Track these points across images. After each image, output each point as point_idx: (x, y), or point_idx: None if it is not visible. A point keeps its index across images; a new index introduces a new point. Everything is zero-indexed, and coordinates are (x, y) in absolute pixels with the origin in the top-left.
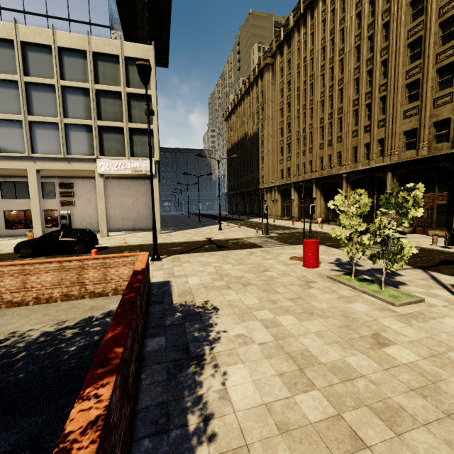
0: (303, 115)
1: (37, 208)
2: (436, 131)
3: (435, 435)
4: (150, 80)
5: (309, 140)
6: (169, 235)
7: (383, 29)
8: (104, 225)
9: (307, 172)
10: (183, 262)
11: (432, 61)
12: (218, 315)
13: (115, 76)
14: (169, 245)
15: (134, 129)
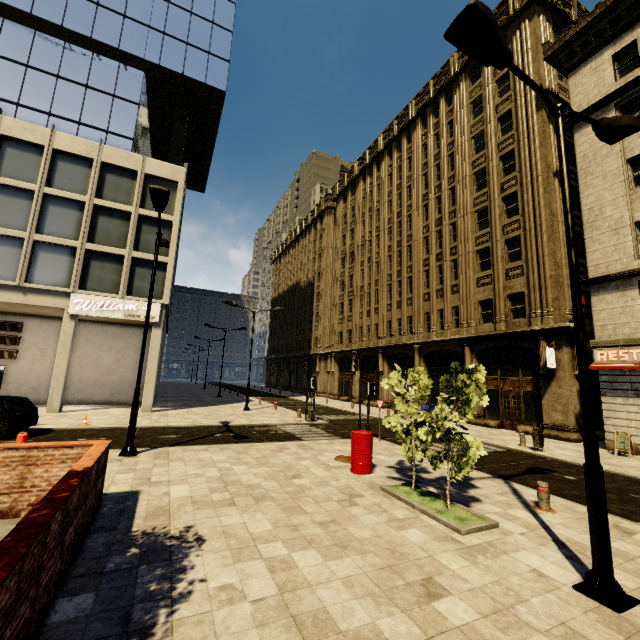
0: (369, 269)
1: None
2: (512, 305)
3: None
4: (175, 204)
5: (375, 298)
6: (165, 415)
7: (450, 193)
8: (58, 393)
9: (372, 337)
10: (172, 460)
11: (499, 232)
12: (201, 551)
13: (127, 193)
14: (159, 430)
15: (140, 259)
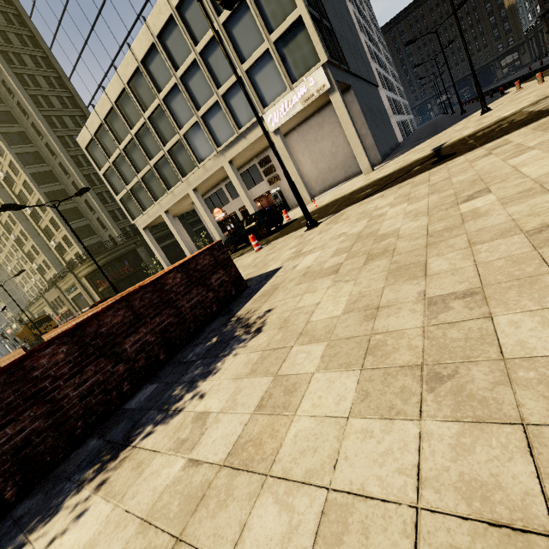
0: None
1: (246, 199)
2: None
3: None
4: None
5: None
6: (380, 170)
7: None
8: (304, 191)
9: None
10: (337, 222)
11: None
12: (243, 348)
13: None
14: (361, 189)
15: (280, 39)
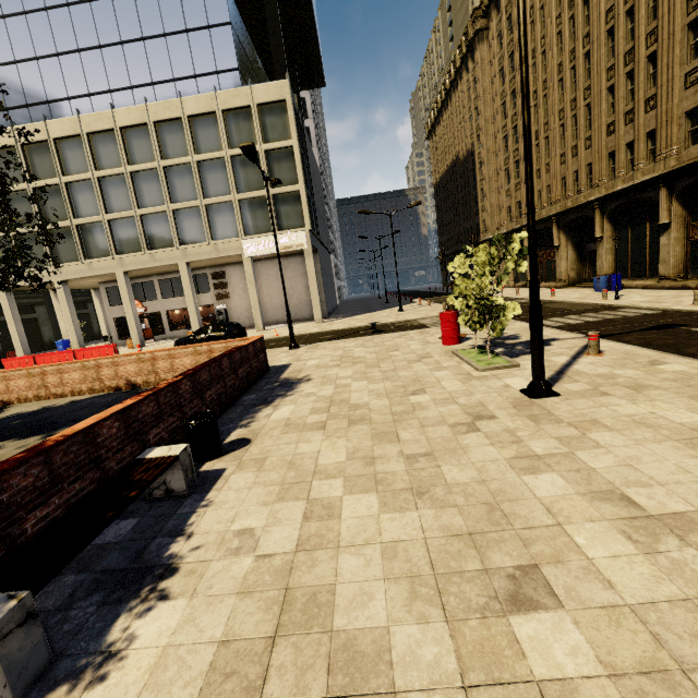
0: (535, 110)
1: (193, 304)
2: None
3: (371, 427)
4: (290, 126)
5: (545, 150)
6: (331, 324)
7: None
8: (259, 318)
9: (544, 205)
10: (318, 349)
11: None
12: (307, 383)
13: (249, 133)
14: (321, 334)
15: (278, 195)
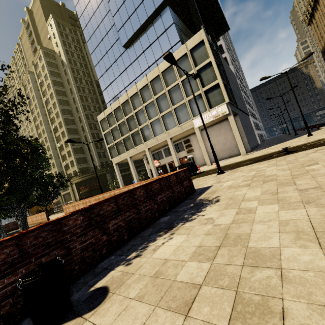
0: None
1: (175, 157)
2: None
3: None
4: (207, 51)
5: None
6: (252, 154)
7: None
8: (207, 158)
9: None
10: (236, 172)
11: None
12: (213, 205)
13: (188, 66)
14: (243, 161)
15: (207, 90)
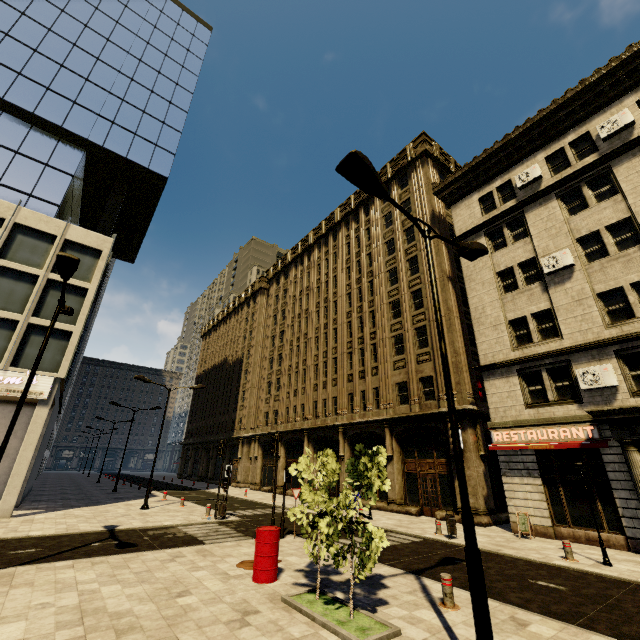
0: (297, 348)
1: None
2: (423, 387)
3: None
4: (95, 272)
5: (302, 377)
6: (29, 521)
7: (369, 285)
8: None
9: (298, 418)
10: (15, 586)
11: (410, 321)
12: None
13: (38, 255)
14: (12, 543)
15: (38, 326)
